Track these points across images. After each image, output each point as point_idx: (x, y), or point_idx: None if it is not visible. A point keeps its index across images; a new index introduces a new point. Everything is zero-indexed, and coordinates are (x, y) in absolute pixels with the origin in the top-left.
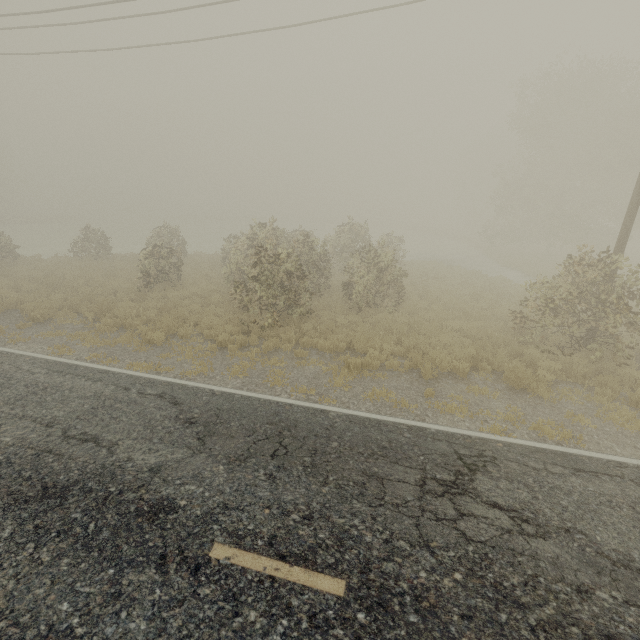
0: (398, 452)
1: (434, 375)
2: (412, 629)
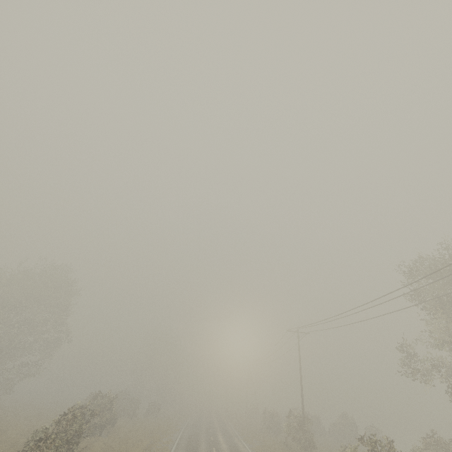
0: (231, 435)
1: (261, 442)
2: (209, 432)
